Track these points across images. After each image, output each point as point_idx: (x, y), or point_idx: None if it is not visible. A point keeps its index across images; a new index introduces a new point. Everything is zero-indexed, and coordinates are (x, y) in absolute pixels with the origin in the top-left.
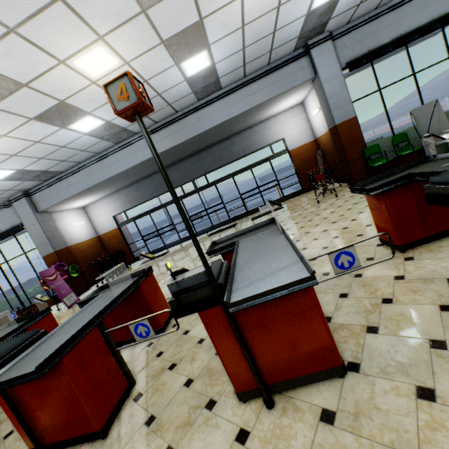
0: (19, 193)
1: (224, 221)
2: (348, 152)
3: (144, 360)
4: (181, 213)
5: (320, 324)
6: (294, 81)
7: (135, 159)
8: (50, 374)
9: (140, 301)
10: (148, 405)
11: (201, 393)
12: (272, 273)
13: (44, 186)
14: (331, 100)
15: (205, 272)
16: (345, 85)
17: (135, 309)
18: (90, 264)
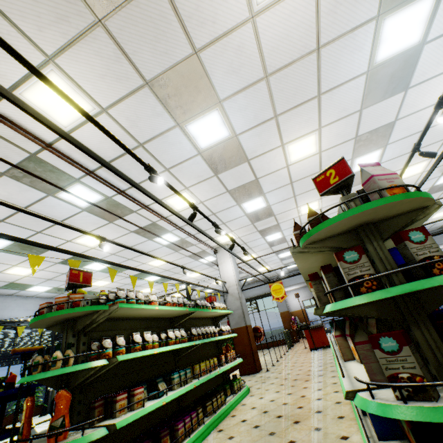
0: (275, 276)
1: None
2: None
3: None
4: None
5: None
6: (439, 241)
7: None
8: None
9: None
10: None
11: None
12: None
13: (287, 275)
14: None
15: None
16: None
17: None
18: None
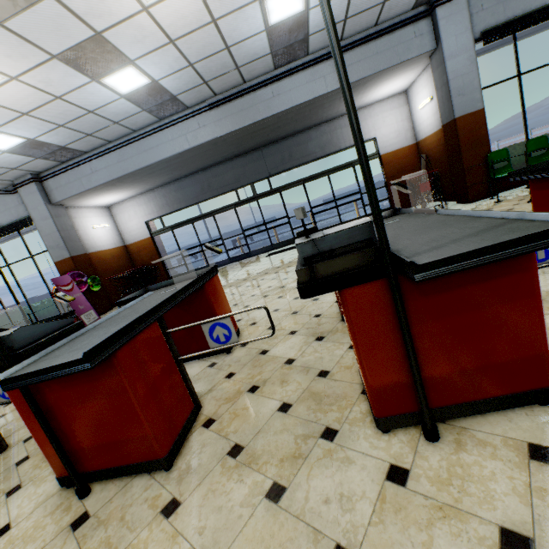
0: (28, 175)
1: (287, 240)
2: (465, 157)
3: (208, 382)
4: (351, 110)
5: (534, 320)
6: (407, 52)
7: (183, 143)
8: (97, 373)
9: (203, 307)
10: (227, 433)
11: (309, 420)
12: (471, 234)
13: (60, 170)
14: (454, 83)
15: (362, 226)
16: (476, 63)
17: (195, 317)
18: (114, 279)
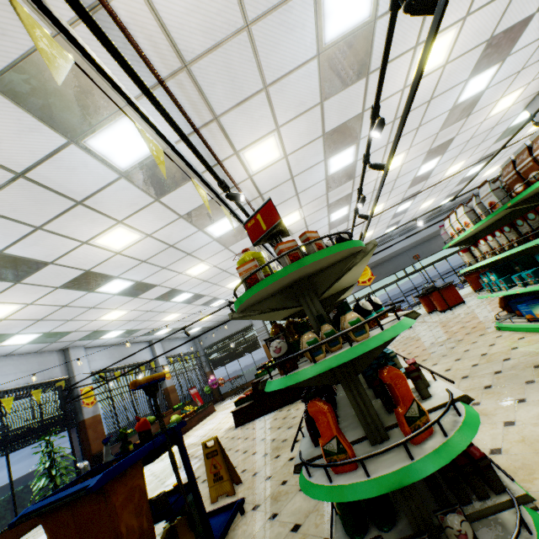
0: None
1: None
2: None
3: None
4: None
5: None
6: None
7: (388, 251)
8: None
9: None
10: None
11: None
12: None
13: None
14: None
15: None
16: None
17: None
18: None
